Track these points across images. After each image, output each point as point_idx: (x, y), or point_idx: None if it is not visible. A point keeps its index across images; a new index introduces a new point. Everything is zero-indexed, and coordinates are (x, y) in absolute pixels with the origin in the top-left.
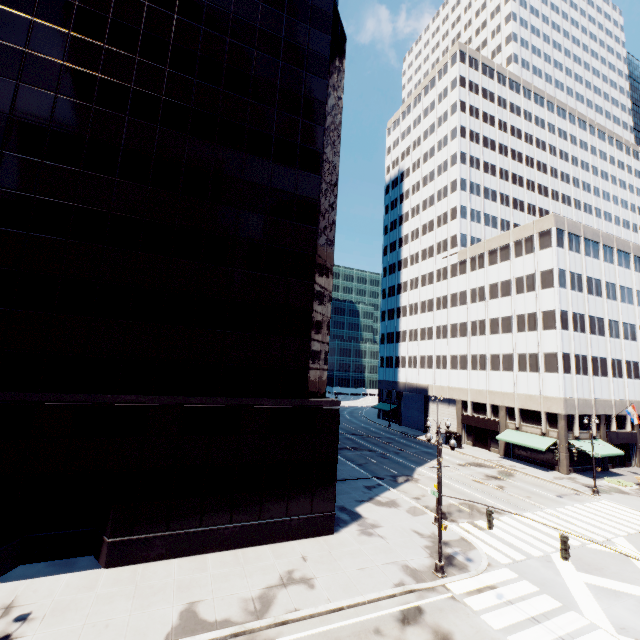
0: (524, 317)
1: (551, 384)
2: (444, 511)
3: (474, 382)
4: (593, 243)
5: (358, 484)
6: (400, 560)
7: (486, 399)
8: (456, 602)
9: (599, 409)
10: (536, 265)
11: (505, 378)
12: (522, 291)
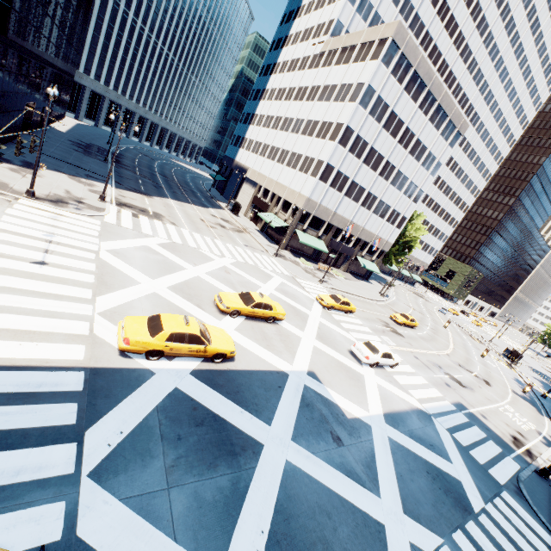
0: (326, 125)
1: (308, 185)
2: (128, 205)
3: (273, 172)
4: (421, 83)
5: (84, 172)
6: (7, 182)
7: (272, 187)
8: (6, 201)
9: (335, 221)
10: (359, 75)
11: (289, 174)
12: (338, 99)
